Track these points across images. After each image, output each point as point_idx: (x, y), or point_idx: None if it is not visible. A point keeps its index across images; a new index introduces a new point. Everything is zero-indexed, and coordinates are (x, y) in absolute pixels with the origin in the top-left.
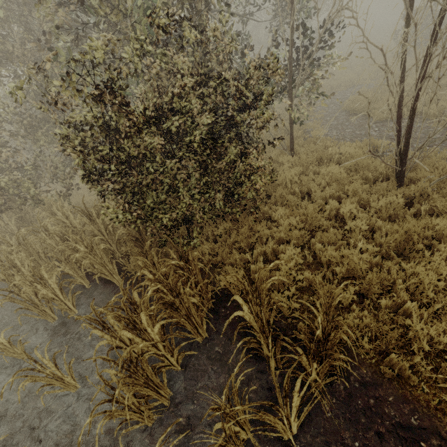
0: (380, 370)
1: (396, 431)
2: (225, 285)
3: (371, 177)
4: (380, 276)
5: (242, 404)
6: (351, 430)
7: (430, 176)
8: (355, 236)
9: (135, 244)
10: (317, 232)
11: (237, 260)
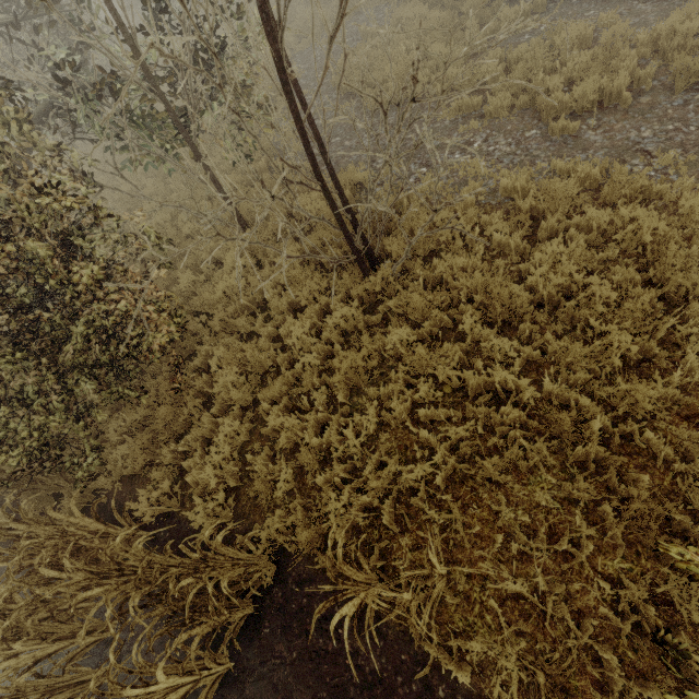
0: (317, 561)
1: (321, 626)
2: (163, 494)
3: (341, 255)
4: (324, 439)
5: (145, 682)
6: (284, 640)
7: (399, 250)
8: (306, 379)
9: (8, 487)
10: (268, 379)
11: (166, 460)
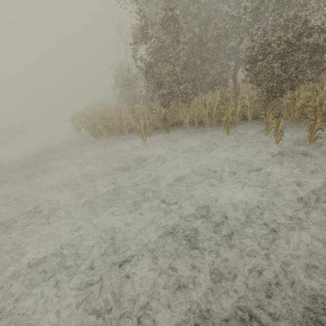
0: None
1: None
2: None
3: None
4: None
5: None
6: None
7: None
8: None
9: (266, 99)
10: None
11: None
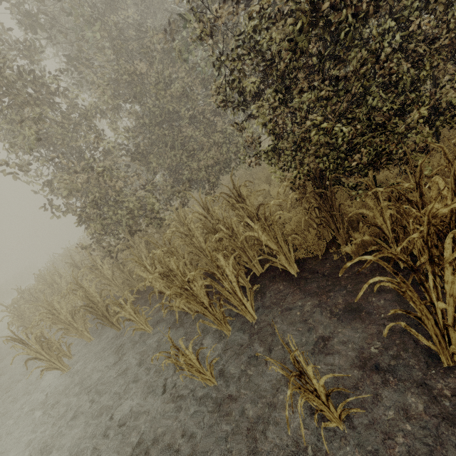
0: None
1: None
2: None
3: None
4: None
5: None
6: None
7: None
8: None
9: (318, 206)
10: None
11: None
